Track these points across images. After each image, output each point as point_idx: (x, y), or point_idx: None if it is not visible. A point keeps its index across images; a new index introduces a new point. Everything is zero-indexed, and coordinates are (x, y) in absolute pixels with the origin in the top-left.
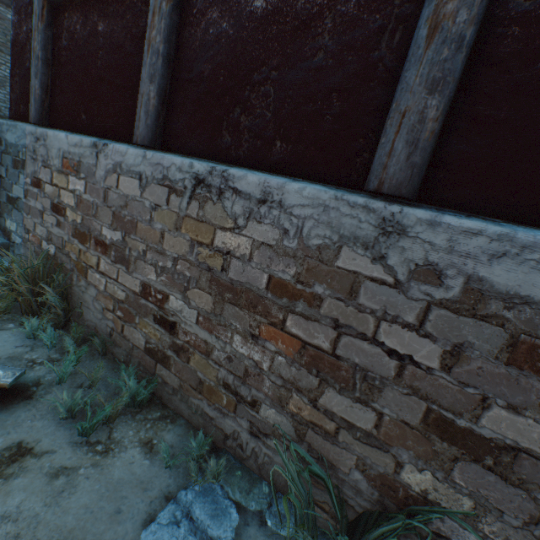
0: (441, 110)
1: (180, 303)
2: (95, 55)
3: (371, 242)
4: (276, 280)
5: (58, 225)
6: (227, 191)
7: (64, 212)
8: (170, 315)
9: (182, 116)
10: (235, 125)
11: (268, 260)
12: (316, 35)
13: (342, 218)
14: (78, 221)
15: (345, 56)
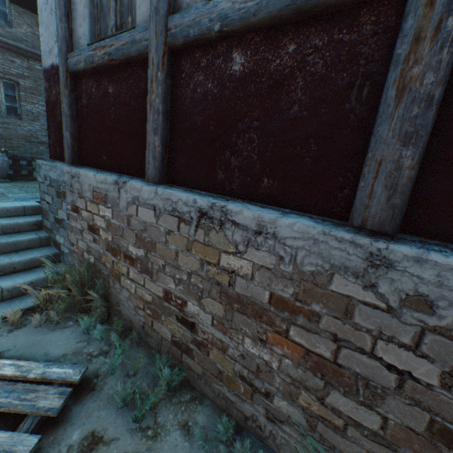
0: (416, 160)
1: (197, 308)
2: (109, 111)
3: (361, 272)
4: (276, 297)
5: (94, 241)
6: (227, 222)
7: (98, 231)
8: (189, 316)
9: (182, 157)
10: (227, 164)
11: (268, 280)
12: (290, 91)
13: (332, 250)
14: (109, 239)
15: (318, 109)
